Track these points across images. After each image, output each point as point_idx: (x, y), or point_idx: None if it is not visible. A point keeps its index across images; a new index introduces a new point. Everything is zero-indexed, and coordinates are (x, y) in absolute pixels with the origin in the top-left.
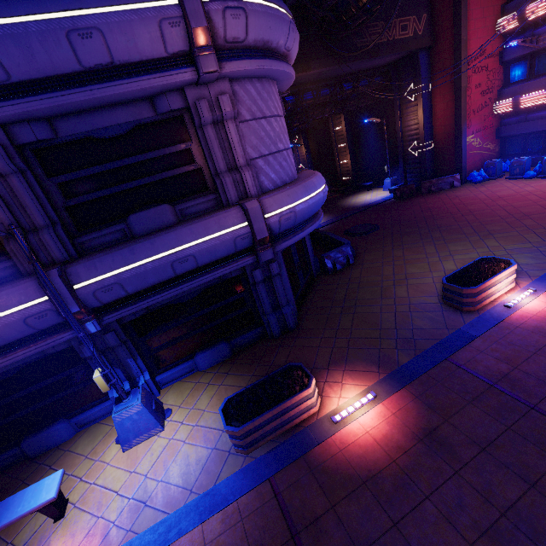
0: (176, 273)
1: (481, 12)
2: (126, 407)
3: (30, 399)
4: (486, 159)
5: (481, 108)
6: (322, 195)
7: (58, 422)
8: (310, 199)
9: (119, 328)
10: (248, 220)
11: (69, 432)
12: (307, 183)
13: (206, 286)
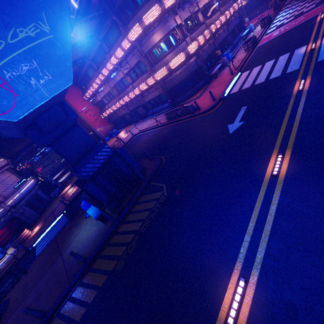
0: None
1: (75, 99)
2: None
3: None
4: (110, 130)
5: (96, 119)
6: (25, 190)
7: None
8: (20, 193)
9: None
10: (3, 208)
11: None
12: (18, 191)
13: (6, 223)
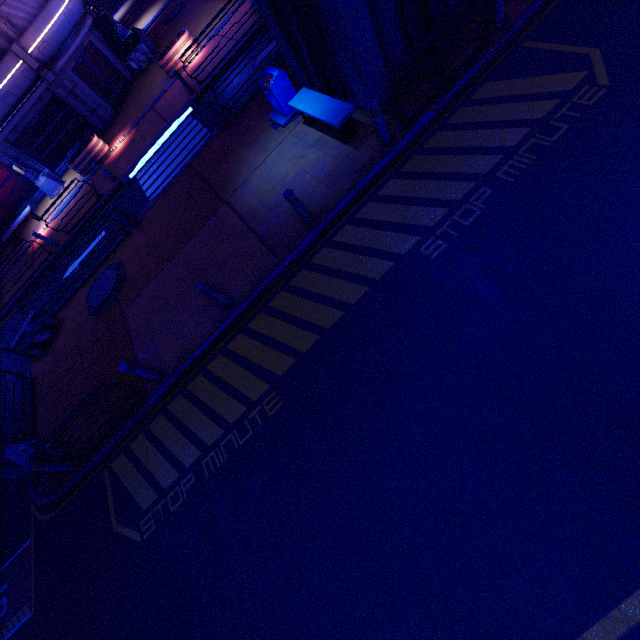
0: (10, 105)
1: None
2: (39, 180)
3: (3, 194)
4: None
5: None
6: (63, 18)
7: (25, 203)
8: (53, 26)
9: (11, 146)
10: (21, 59)
11: (33, 206)
12: (44, 14)
13: (40, 110)
